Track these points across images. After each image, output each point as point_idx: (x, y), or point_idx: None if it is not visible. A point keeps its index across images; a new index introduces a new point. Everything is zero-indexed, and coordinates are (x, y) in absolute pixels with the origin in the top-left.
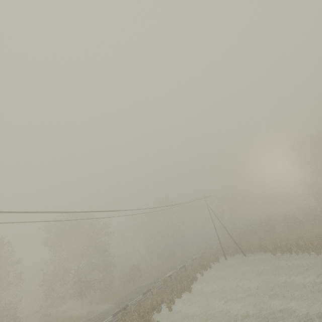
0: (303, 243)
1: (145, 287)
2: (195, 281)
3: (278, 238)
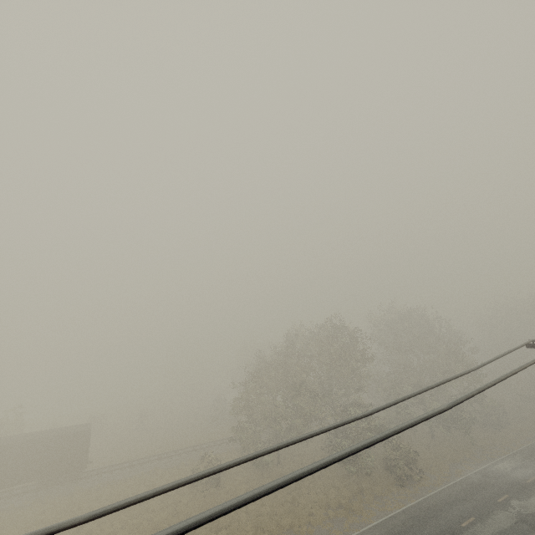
0: None
1: None
2: None
3: None
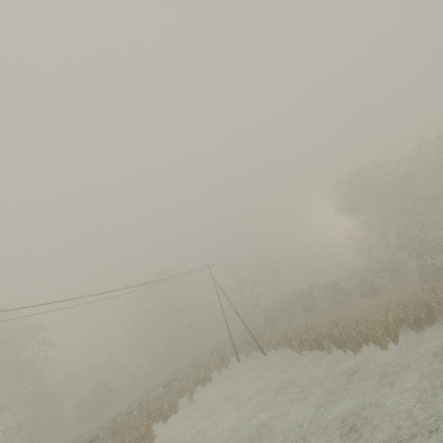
0: (337, 334)
1: (97, 430)
2: (174, 413)
3: (315, 320)
